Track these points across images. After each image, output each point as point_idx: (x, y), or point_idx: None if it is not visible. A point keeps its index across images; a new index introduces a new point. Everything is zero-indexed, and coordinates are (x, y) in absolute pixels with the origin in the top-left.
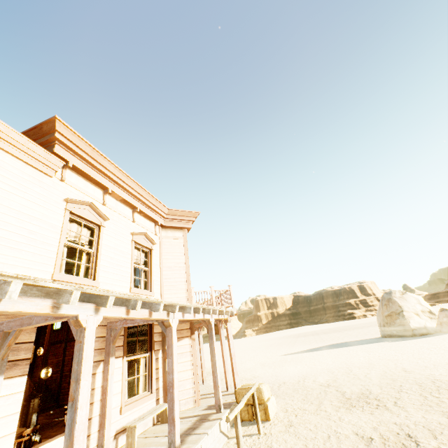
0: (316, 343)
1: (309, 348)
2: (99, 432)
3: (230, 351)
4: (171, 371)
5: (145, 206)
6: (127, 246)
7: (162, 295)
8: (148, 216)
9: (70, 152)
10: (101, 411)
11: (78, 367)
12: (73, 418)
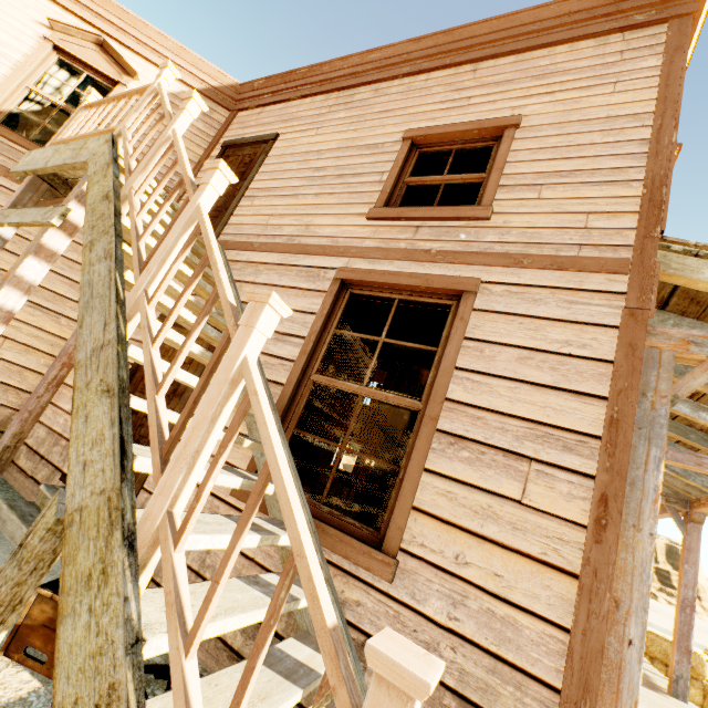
0: None
1: None
2: None
3: None
4: (691, 586)
5: None
6: None
7: None
8: None
9: None
10: None
11: None
12: None
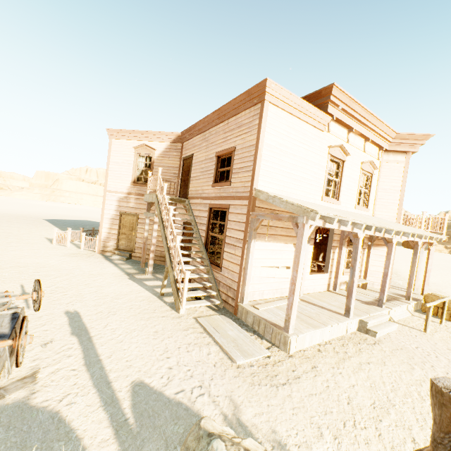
0: None
1: None
2: (333, 279)
3: (426, 267)
4: (387, 267)
5: (375, 135)
6: (357, 174)
7: (373, 212)
8: (376, 144)
9: (335, 107)
10: (336, 270)
11: (355, 254)
12: (353, 273)
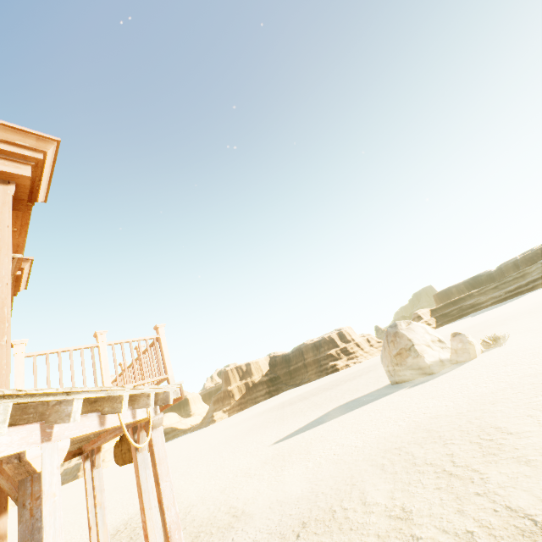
0: (313, 411)
1: (307, 421)
2: None
3: (164, 517)
4: None
5: None
6: None
7: None
8: None
9: None
10: None
11: None
12: None
